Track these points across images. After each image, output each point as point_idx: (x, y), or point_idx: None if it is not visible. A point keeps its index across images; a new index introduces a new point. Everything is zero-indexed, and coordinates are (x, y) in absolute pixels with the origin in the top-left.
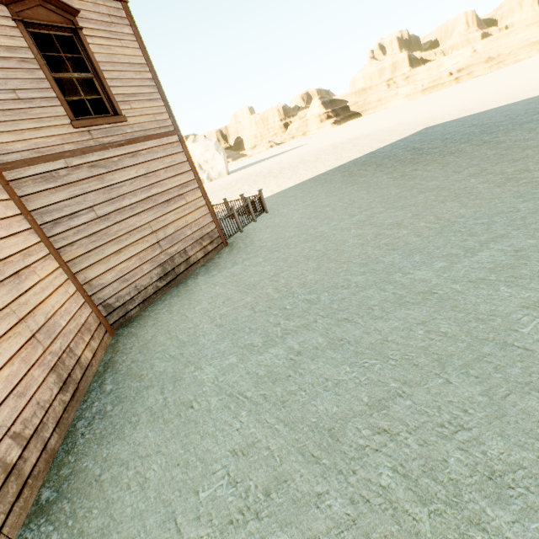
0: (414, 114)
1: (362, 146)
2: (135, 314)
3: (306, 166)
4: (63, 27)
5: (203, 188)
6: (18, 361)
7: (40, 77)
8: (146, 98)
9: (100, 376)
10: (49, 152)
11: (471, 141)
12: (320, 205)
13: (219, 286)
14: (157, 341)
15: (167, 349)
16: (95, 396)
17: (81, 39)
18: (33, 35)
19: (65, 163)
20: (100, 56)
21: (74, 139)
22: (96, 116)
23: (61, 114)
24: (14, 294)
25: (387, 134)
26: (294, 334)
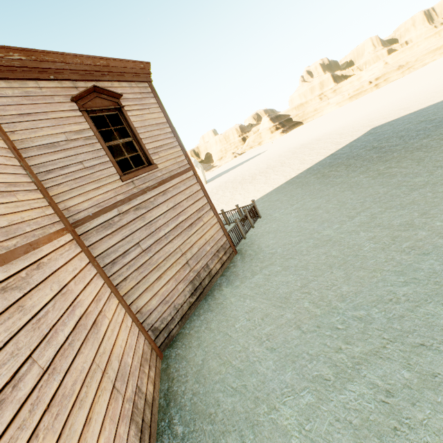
0: (353, 118)
1: (319, 149)
2: (176, 332)
3: (275, 171)
4: (112, 108)
5: (214, 208)
6: (107, 423)
7: (98, 148)
8: (169, 147)
9: (165, 411)
10: (106, 204)
11: (430, 136)
12: (310, 208)
13: (249, 299)
14: (210, 367)
15: (225, 378)
16: (168, 441)
17: (123, 114)
18: (91, 118)
19: (117, 211)
20: (136, 123)
21: (123, 190)
22: (136, 169)
23: (113, 173)
24: (96, 345)
25: (338, 137)
26: (367, 364)
